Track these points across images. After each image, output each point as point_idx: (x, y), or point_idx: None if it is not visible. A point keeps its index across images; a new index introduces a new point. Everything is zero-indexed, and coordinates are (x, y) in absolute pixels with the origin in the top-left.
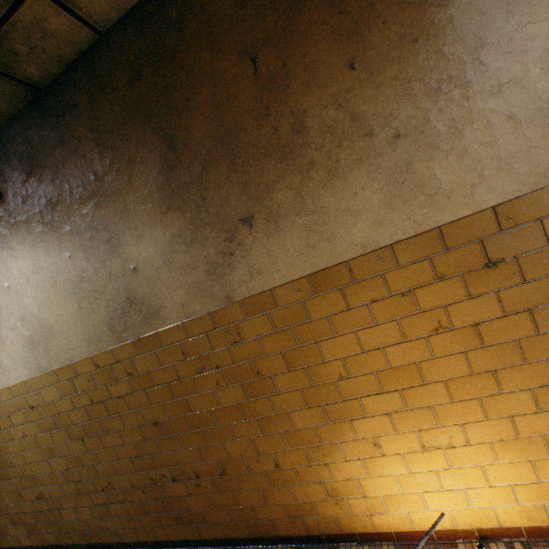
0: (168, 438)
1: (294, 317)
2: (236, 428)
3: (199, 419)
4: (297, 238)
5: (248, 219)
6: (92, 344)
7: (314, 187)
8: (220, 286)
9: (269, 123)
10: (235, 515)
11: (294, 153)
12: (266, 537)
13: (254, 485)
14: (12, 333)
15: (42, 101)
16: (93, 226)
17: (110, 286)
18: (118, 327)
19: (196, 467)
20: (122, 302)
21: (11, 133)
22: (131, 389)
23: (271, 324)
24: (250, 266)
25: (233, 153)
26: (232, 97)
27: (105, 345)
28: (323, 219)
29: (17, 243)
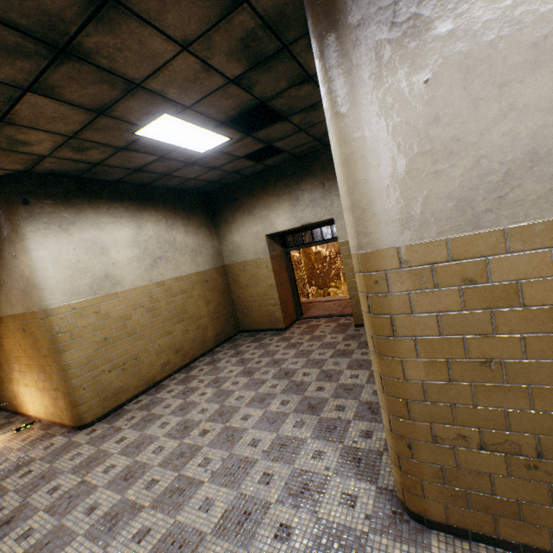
0: None
1: None
2: None
3: None
4: None
5: None
6: None
7: None
8: None
9: None
10: (0, 398)
11: None
12: (7, 409)
13: (2, 388)
14: None
15: None
16: None
17: None
18: None
19: None
20: None
21: None
22: None
23: None
24: None
25: None
26: None
27: None
28: None
29: None
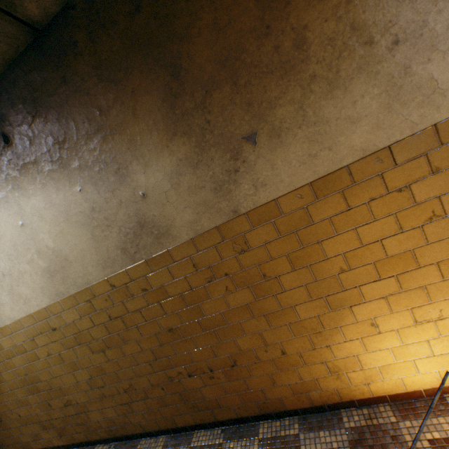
0: (183, 341)
1: (297, 222)
2: (245, 325)
3: (210, 322)
4: (299, 149)
5: (251, 136)
6: (106, 267)
7: (315, 99)
8: (227, 201)
9: (271, 42)
10: (246, 398)
11: (296, 68)
12: (274, 413)
13: (262, 372)
14: (29, 266)
15: (41, 43)
16: (100, 160)
17: (121, 213)
18: (131, 249)
19: (209, 363)
20: (133, 226)
21: (12, 78)
22: (146, 303)
23: (276, 231)
24: (255, 180)
25: (236, 75)
26: (233, 19)
27: (119, 267)
28: (324, 129)
29: (27, 183)
